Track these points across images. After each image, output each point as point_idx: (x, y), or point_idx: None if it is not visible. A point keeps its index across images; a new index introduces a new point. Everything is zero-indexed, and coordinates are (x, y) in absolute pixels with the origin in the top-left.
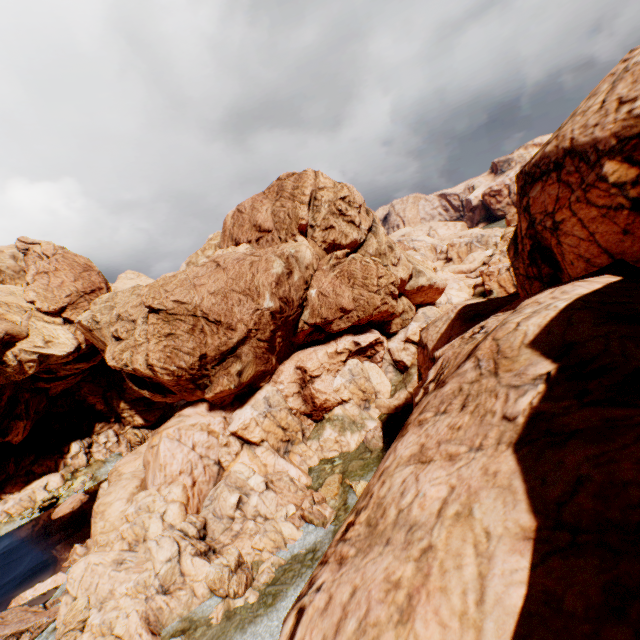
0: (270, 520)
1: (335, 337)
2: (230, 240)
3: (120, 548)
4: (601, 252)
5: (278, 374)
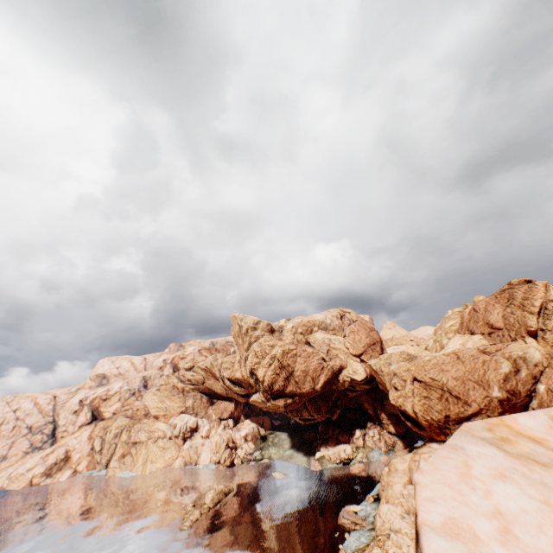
0: None
1: None
2: (466, 329)
3: (400, 509)
4: None
5: None
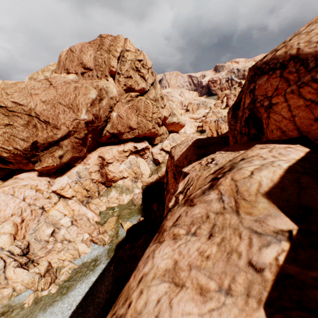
0: (72, 243)
1: (124, 142)
2: (63, 69)
3: None
4: (295, 129)
5: (87, 159)
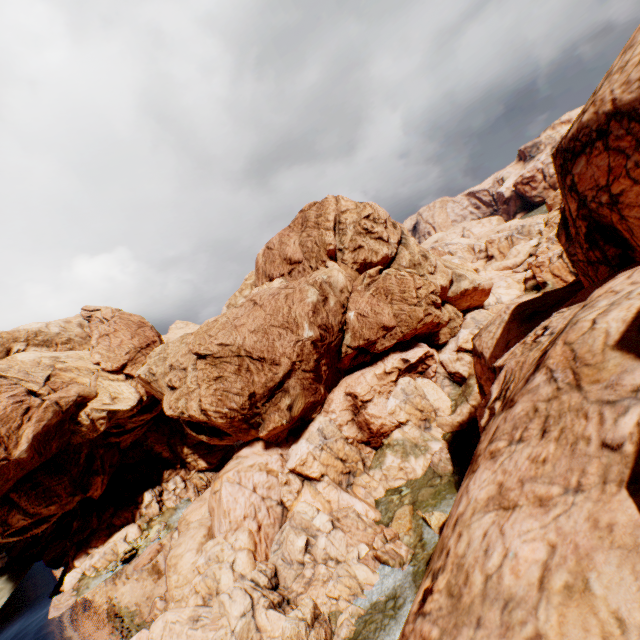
0: (342, 563)
1: (381, 357)
2: (264, 277)
3: (195, 603)
4: None
5: (328, 403)
